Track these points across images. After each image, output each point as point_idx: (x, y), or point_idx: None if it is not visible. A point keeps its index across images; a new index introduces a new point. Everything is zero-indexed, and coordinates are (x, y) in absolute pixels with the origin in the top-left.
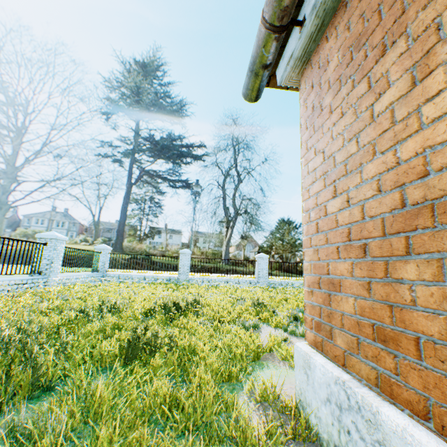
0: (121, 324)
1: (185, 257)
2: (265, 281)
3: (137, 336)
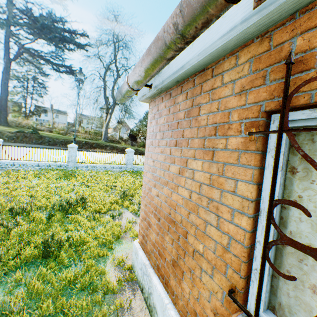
0: (34, 230)
1: (73, 150)
2: (131, 167)
3: (49, 243)
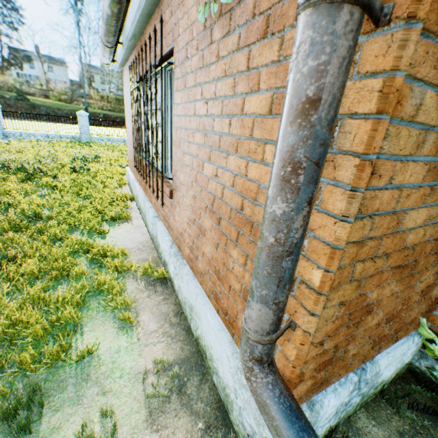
0: (64, 165)
1: (83, 119)
2: None
3: (76, 167)
